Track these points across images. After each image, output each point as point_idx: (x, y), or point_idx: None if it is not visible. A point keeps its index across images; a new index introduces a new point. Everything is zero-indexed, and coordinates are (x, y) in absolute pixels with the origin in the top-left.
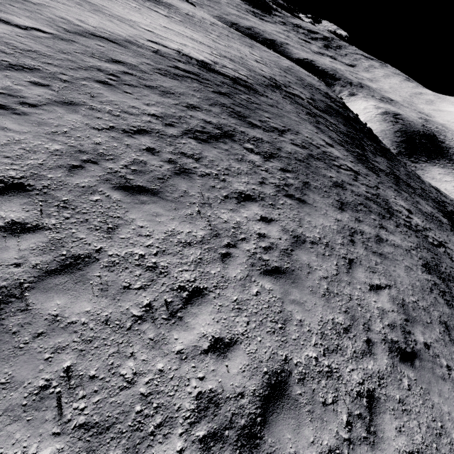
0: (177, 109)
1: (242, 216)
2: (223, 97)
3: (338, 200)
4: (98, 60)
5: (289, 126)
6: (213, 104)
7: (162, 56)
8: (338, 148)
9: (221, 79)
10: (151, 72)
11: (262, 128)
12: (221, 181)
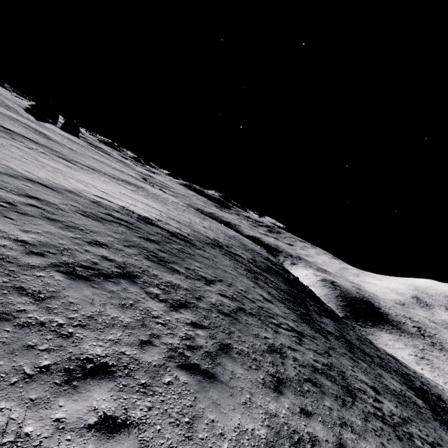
0: (71, 242)
1: (50, 418)
2: (149, 242)
3: (274, 373)
4: (5, 191)
5: (221, 277)
6: (132, 246)
7: (100, 205)
8: (278, 305)
9: (158, 231)
10: (71, 211)
11: (185, 274)
12: (61, 336)
